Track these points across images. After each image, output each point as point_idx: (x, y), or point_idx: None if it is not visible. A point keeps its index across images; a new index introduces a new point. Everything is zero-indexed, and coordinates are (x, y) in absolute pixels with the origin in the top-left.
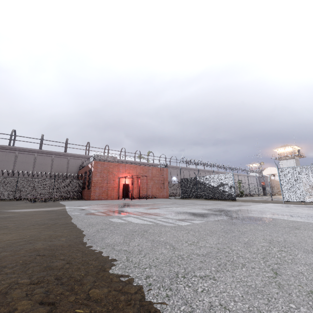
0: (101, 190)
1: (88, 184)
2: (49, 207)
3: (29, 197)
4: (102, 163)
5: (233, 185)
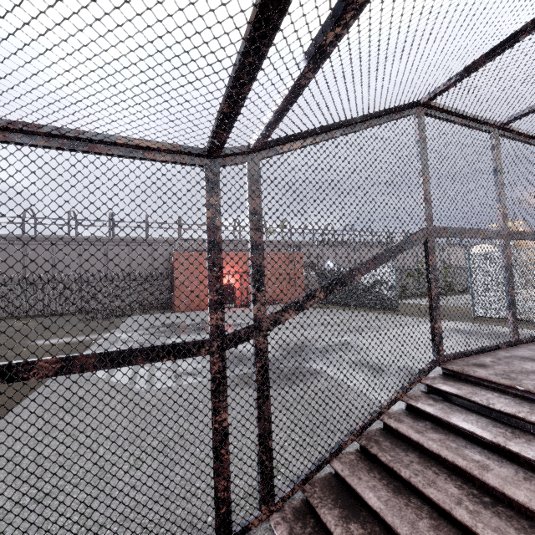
0: (191, 295)
1: (172, 288)
2: (92, 332)
3: (100, 309)
4: (187, 254)
5: (394, 283)
